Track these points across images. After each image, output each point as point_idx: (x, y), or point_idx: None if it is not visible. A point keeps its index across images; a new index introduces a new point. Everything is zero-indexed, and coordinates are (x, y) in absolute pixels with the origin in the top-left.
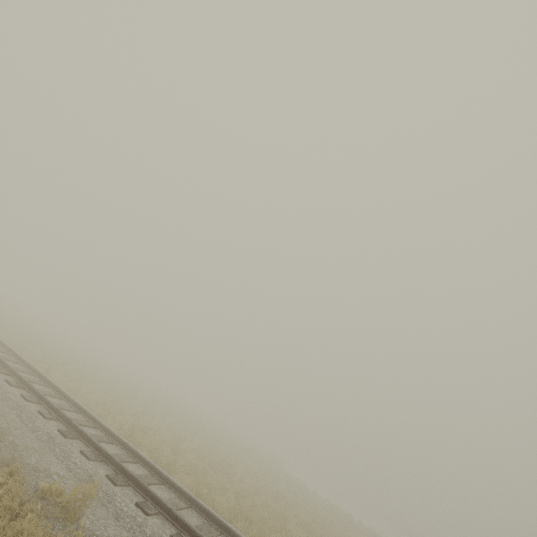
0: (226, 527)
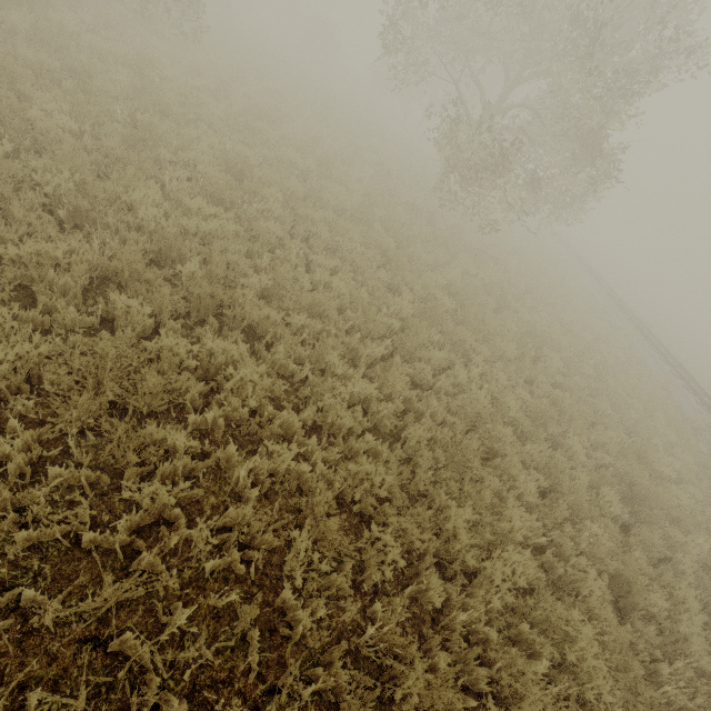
0: (671, 355)
